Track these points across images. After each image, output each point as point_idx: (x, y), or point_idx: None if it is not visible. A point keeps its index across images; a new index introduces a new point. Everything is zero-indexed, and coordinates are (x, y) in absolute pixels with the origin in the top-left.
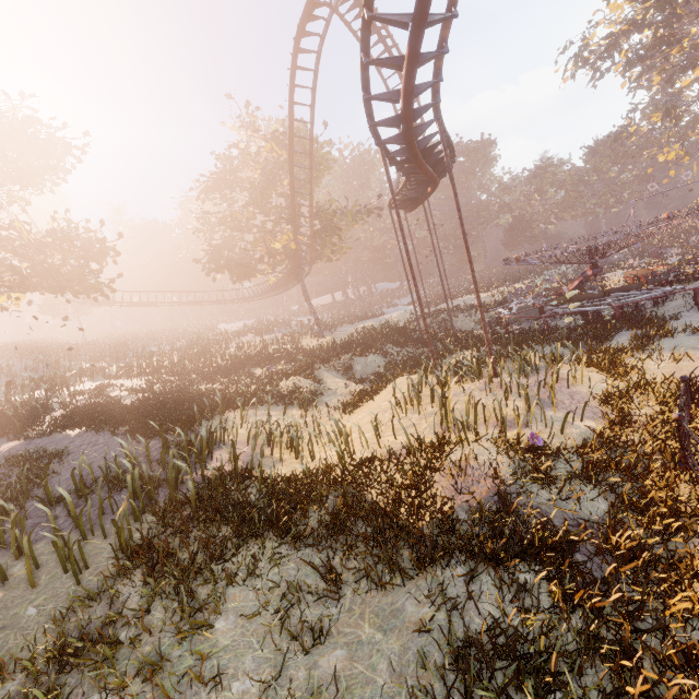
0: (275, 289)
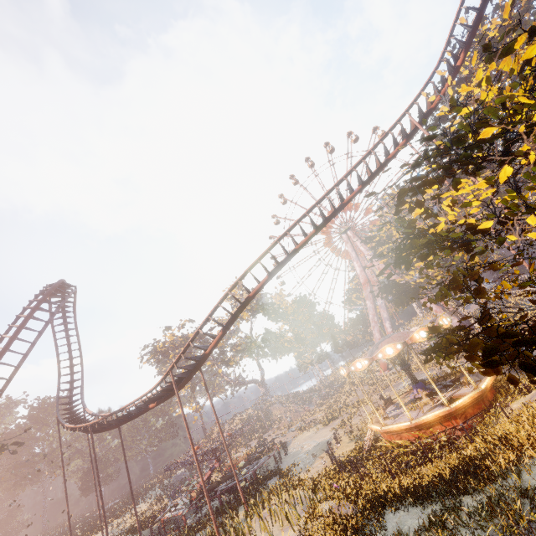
0: None
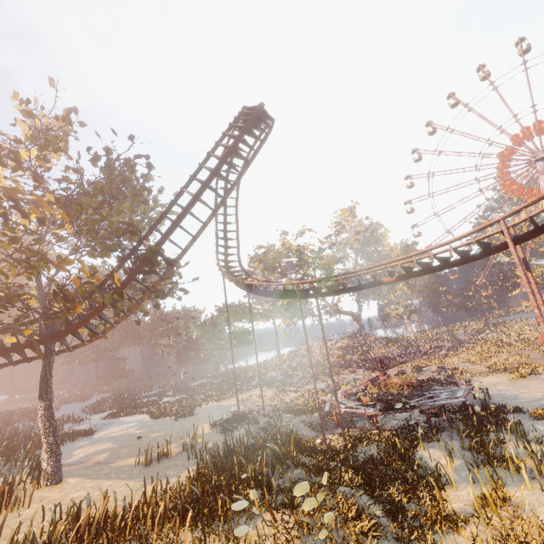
0: None
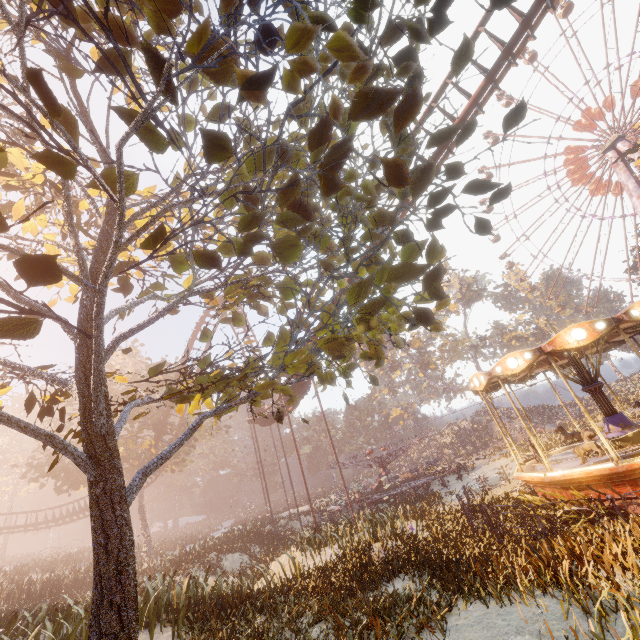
0: None
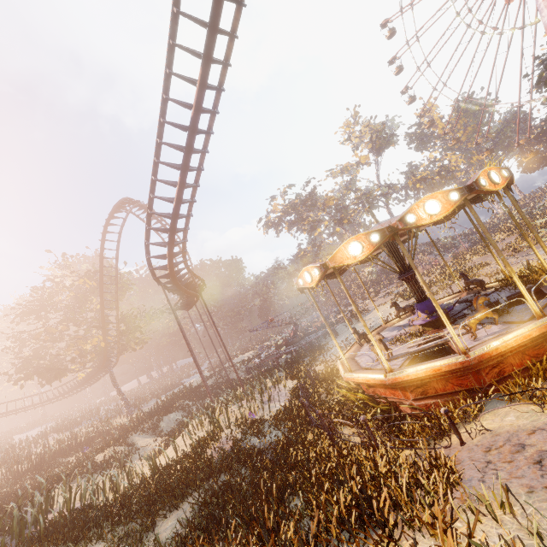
0: (83, 384)
